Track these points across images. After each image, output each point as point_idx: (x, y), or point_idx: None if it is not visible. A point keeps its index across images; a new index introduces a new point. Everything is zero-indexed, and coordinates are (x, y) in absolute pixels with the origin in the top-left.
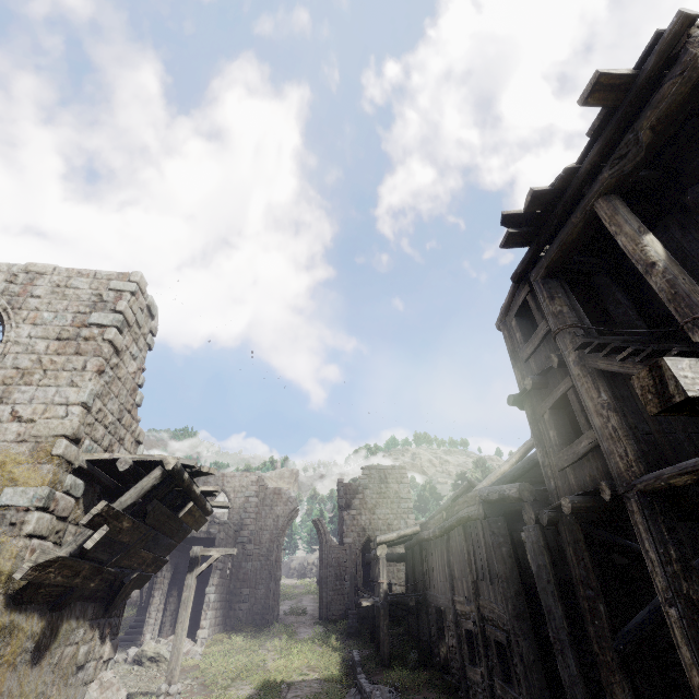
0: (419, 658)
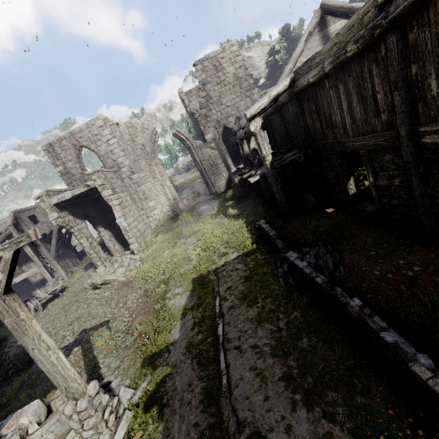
0: (316, 198)
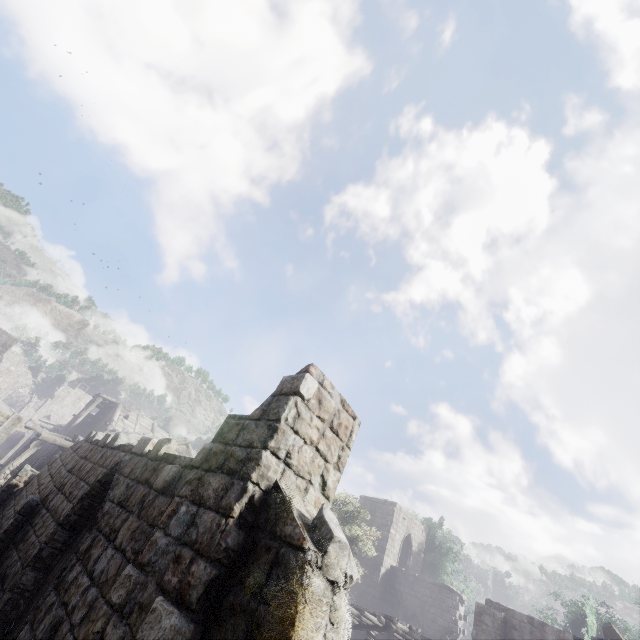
0: None
